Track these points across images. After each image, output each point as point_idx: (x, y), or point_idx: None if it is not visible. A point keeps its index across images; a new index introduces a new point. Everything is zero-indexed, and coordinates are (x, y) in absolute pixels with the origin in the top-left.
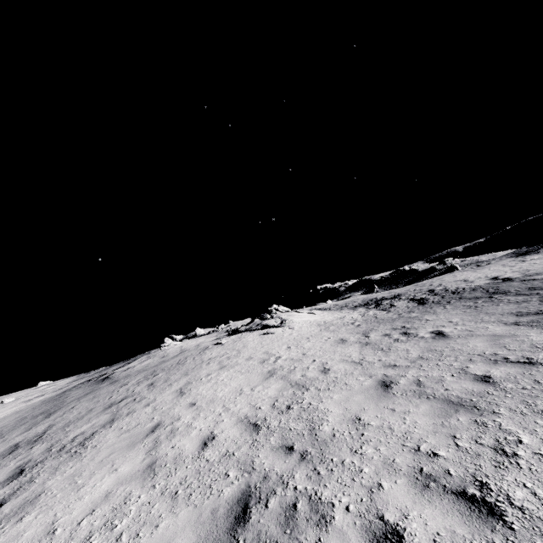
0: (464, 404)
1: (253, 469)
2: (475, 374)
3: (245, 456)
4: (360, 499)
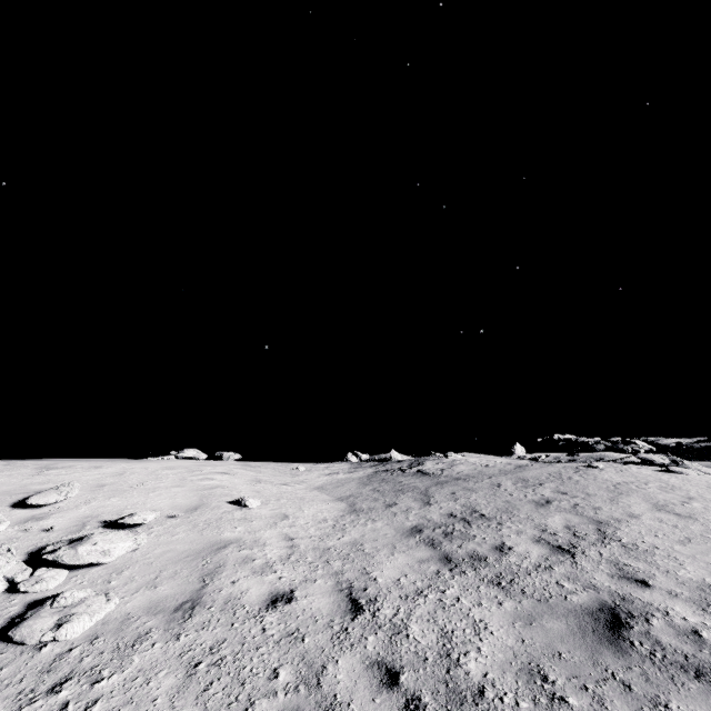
0: None
1: None
2: None
3: None
4: None
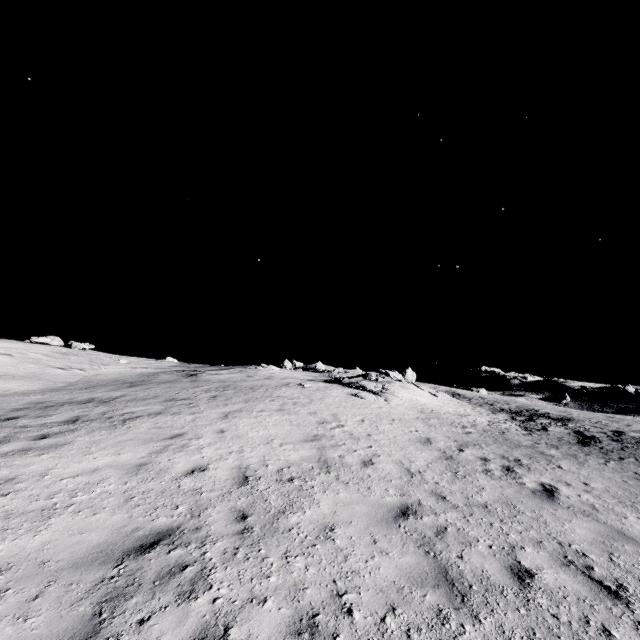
0: (456, 584)
1: (198, 515)
2: (519, 561)
3: (206, 501)
4: (234, 599)
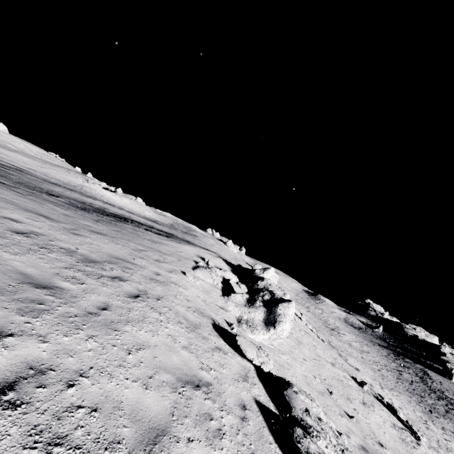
0: None
1: None
2: None
3: None
4: None
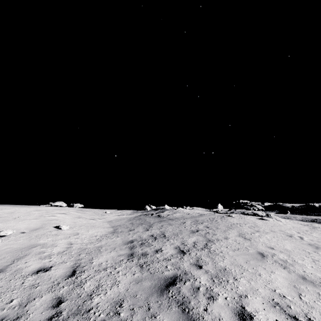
0: None
1: None
2: None
3: None
4: None
